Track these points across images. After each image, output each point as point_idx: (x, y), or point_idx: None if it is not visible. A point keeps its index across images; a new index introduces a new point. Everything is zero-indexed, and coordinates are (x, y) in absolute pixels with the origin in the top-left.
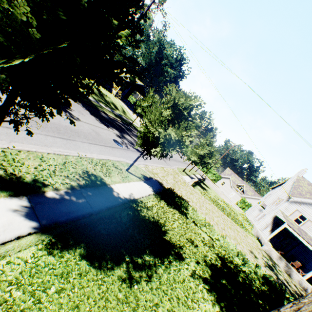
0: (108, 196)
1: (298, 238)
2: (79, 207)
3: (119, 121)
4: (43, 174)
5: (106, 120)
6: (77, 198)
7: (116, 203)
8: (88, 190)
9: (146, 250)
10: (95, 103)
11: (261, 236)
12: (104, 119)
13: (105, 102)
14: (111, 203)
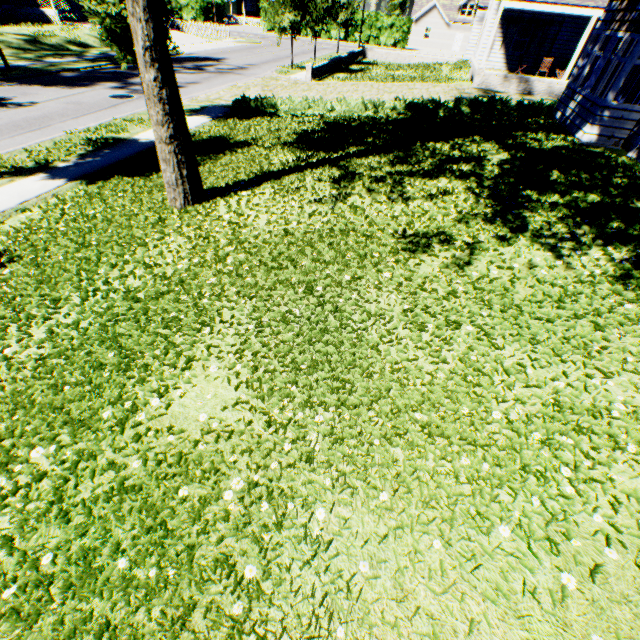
0: (134, 146)
1: (557, 14)
2: (101, 162)
3: (107, 66)
4: (41, 158)
5: (80, 80)
6: (94, 159)
7: (148, 147)
8: (103, 151)
9: (198, 156)
10: (37, 67)
11: (474, 68)
12: (74, 81)
13: (54, 53)
14: (140, 149)
